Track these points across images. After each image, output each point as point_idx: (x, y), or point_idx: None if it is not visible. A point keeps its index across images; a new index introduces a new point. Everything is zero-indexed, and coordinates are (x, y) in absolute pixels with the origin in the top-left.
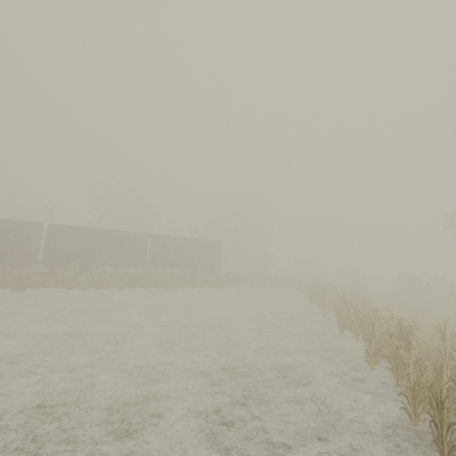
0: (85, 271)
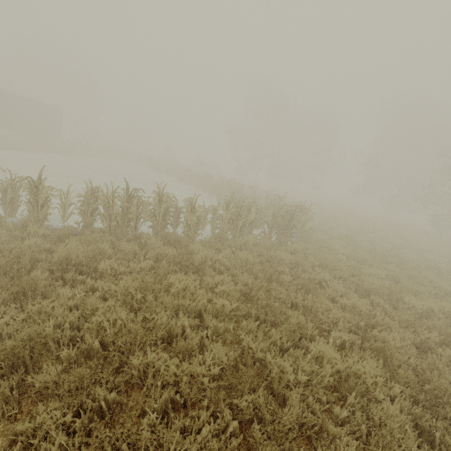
0: None
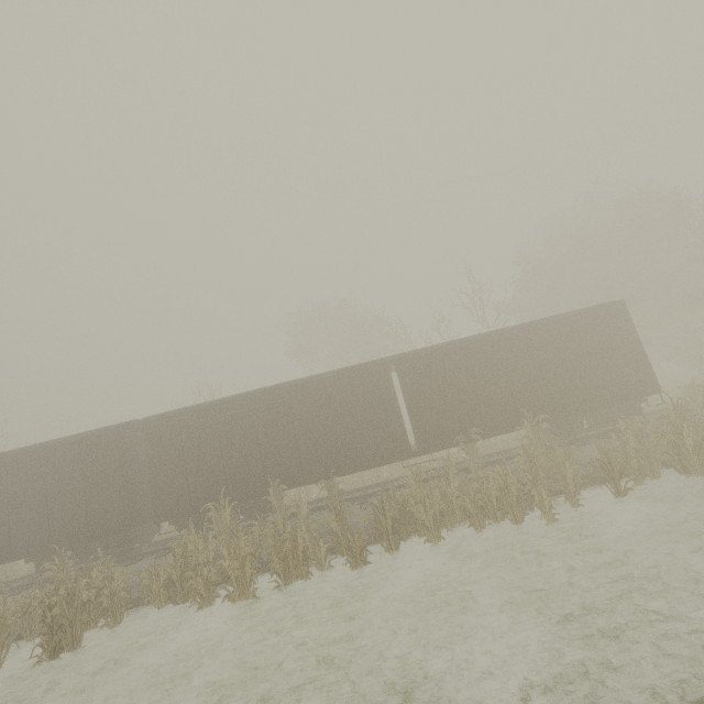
0: (260, 512)
